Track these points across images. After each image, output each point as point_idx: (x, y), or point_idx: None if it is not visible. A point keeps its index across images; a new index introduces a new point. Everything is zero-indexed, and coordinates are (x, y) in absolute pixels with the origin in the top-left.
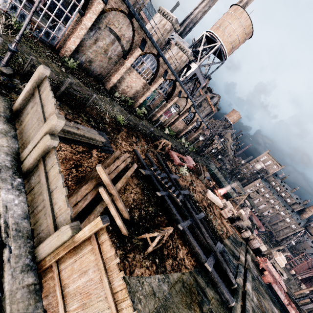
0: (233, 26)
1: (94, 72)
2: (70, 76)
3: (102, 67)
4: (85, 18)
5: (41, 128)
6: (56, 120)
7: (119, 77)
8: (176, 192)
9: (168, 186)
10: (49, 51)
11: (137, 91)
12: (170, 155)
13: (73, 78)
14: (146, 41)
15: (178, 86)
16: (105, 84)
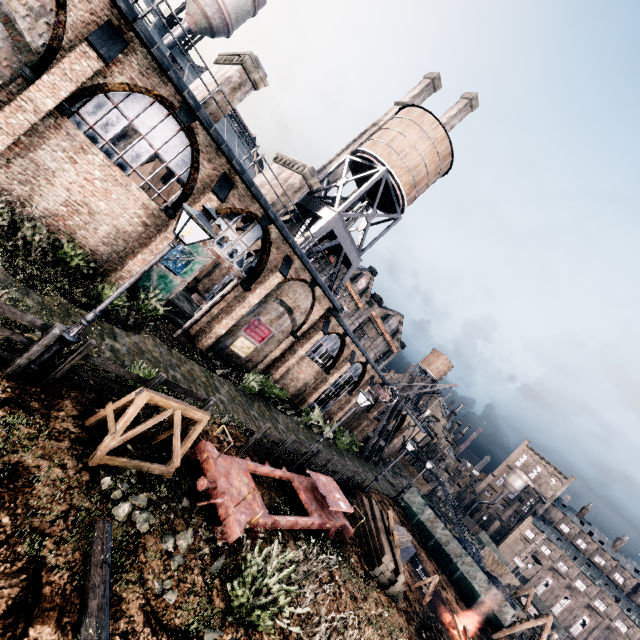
0: (407, 138)
1: None
2: None
3: None
4: None
5: None
6: None
7: (1, 144)
8: None
9: None
10: None
11: (121, 234)
12: (200, 484)
13: None
14: (129, 43)
15: (279, 241)
16: None
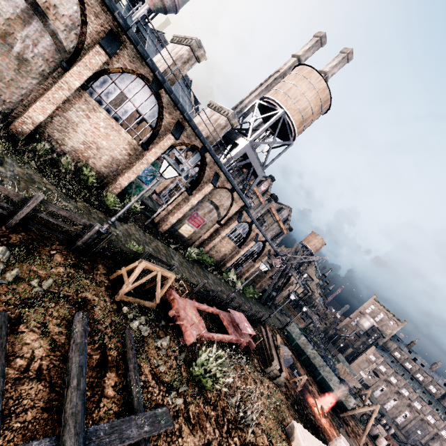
0: (299, 88)
1: None
2: None
3: (0, 79)
4: None
5: None
6: None
7: (50, 110)
8: None
9: None
10: None
11: (114, 160)
12: (171, 313)
13: None
14: (123, 42)
15: (211, 163)
16: (13, 123)
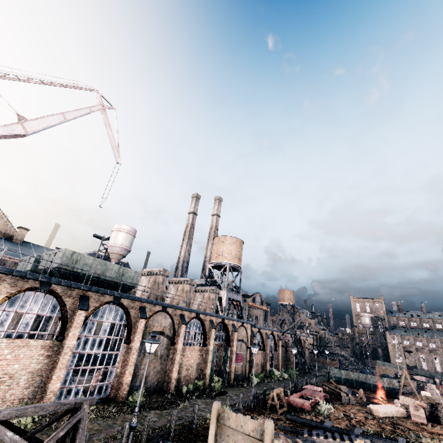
0: (226, 248)
1: (151, 386)
2: (145, 413)
3: (157, 373)
4: (134, 343)
5: (263, 442)
6: (271, 423)
7: (177, 367)
8: (352, 437)
9: (339, 438)
10: (110, 406)
11: (198, 365)
12: (294, 404)
13: (149, 413)
14: (184, 314)
15: (228, 322)
16: (168, 388)
